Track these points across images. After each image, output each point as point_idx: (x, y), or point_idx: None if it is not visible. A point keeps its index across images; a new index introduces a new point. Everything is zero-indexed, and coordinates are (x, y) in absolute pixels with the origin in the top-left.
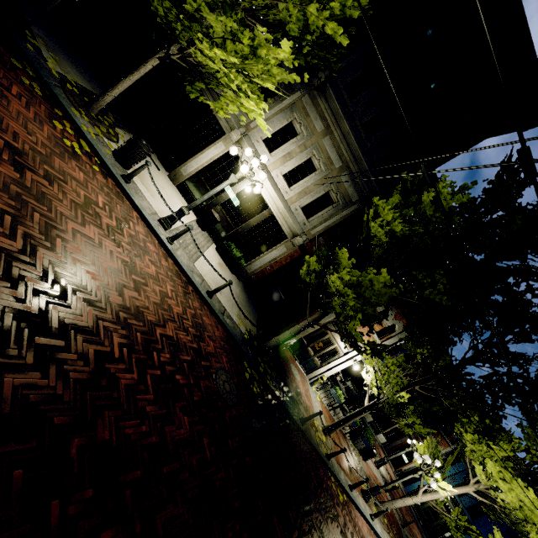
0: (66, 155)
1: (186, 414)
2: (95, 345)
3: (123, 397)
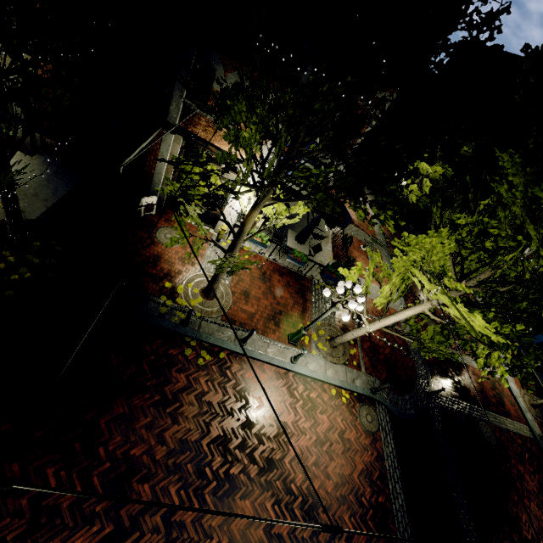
0: None
1: None
2: None
3: None
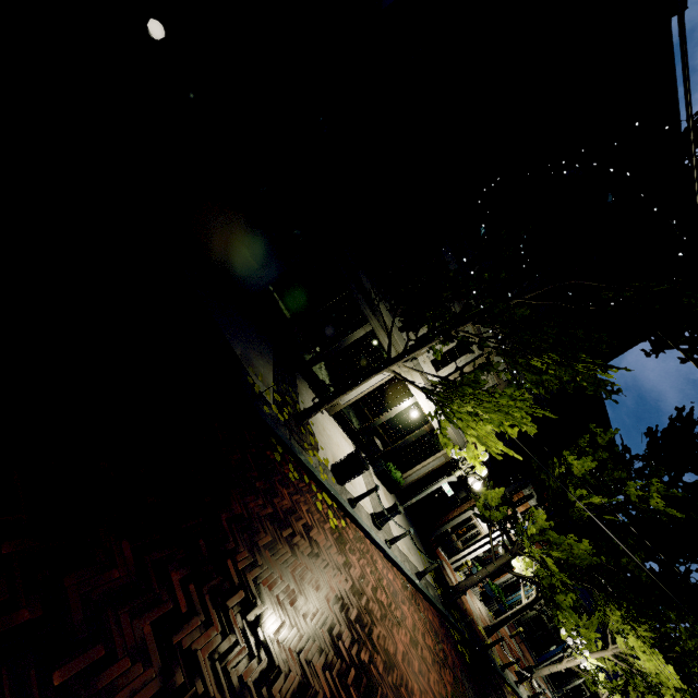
0: (343, 548)
1: None
2: None
3: None
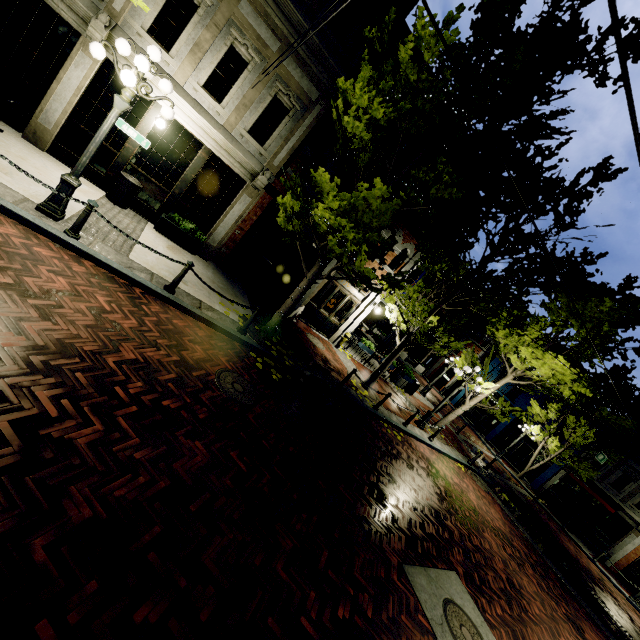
0: None
1: (196, 439)
2: (6, 414)
3: (92, 458)
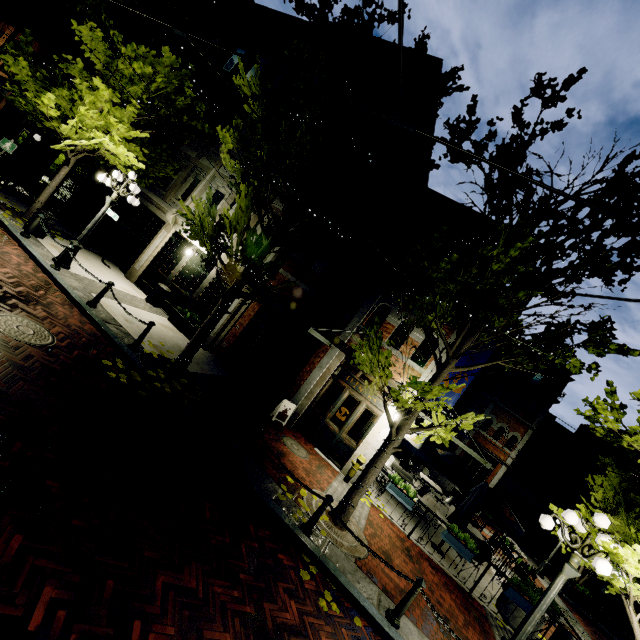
0: None
1: None
2: None
3: None
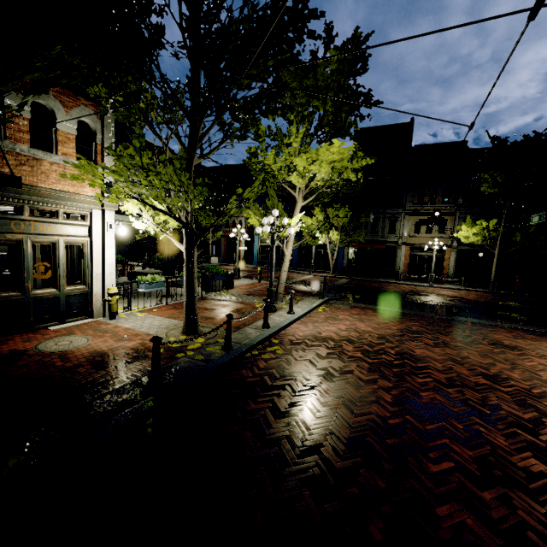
0: None
1: None
2: None
3: None
